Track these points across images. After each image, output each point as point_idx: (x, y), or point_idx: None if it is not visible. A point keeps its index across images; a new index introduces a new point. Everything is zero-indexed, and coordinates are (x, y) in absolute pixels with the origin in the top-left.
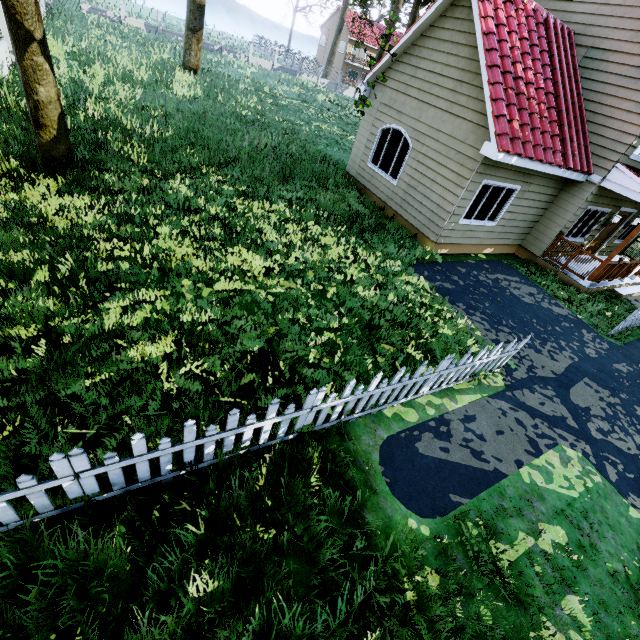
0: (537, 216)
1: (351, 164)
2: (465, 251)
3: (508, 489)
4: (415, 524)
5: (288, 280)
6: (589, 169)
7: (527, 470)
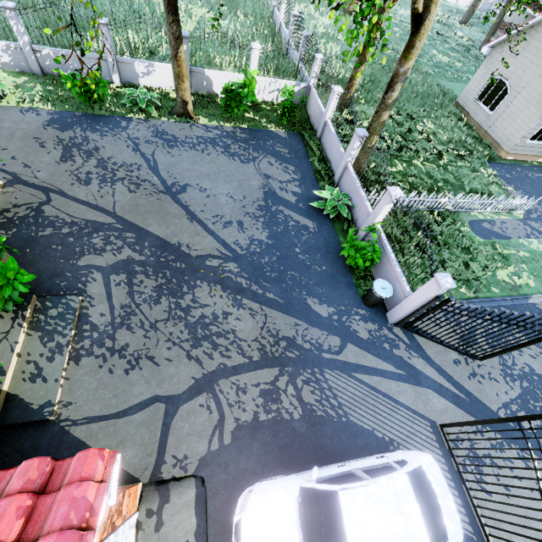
0: None
1: (461, 97)
2: (524, 159)
3: (512, 242)
4: (478, 238)
5: (432, 164)
6: None
7: (522, 240)
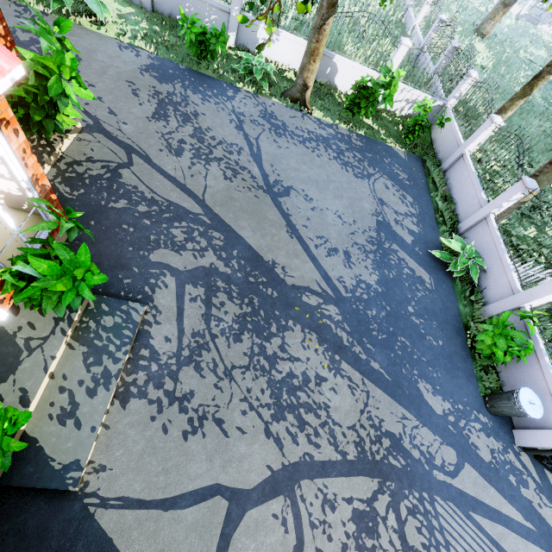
0: None
1: None
2: None
3: None
4: None
5: None
6: None
7: None
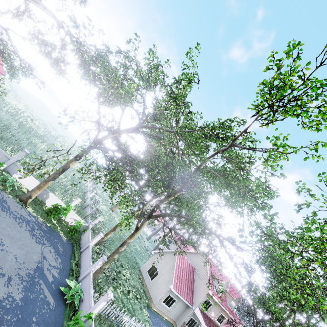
0: (180, 313)
1: (142, 268)
2: (160, 313)
3: None
4: None
5: (125, 295)
6: (192, 304)
7: None
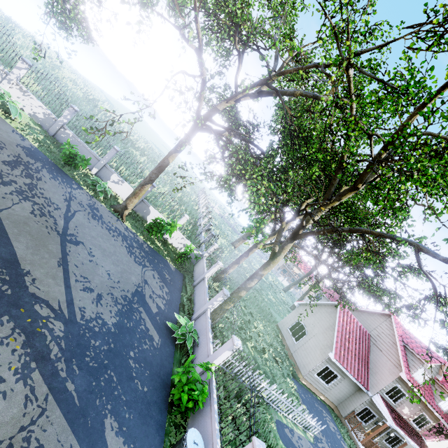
0: (346, 396)
1: (281, 323)
2: (313, 390)
3: None
4: (281, 443)
5: (258, 353)
6: (367, 388)
7: None
